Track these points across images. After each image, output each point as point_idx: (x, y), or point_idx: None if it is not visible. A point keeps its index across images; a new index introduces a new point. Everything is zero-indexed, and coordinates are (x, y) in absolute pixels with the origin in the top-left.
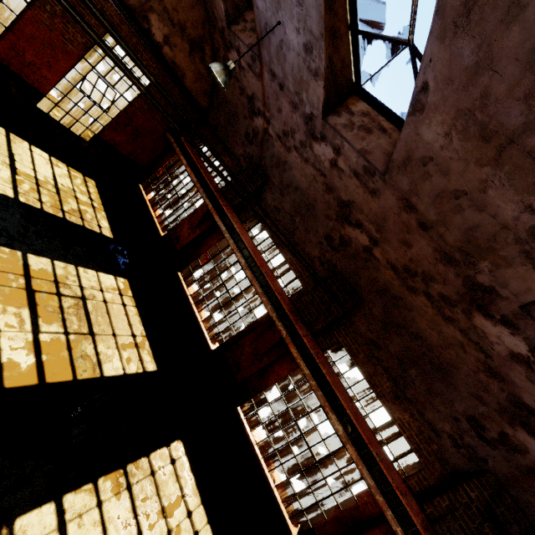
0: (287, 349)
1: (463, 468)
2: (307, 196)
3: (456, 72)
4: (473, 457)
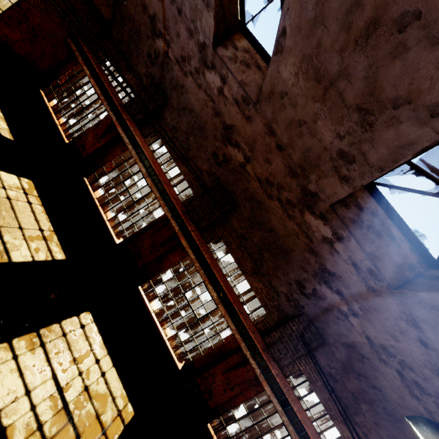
0: (179, 242)
1: (291, 314)
2: (199, 118)
3: (303, 22)
4: (297, 306)
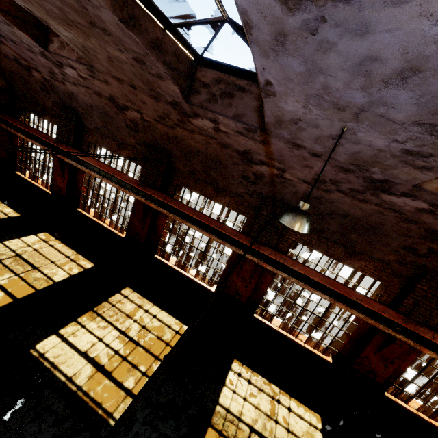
0: (153, 208)
1: (260, 204)
2: (98, 108)
3: None
4: (258, 195)
